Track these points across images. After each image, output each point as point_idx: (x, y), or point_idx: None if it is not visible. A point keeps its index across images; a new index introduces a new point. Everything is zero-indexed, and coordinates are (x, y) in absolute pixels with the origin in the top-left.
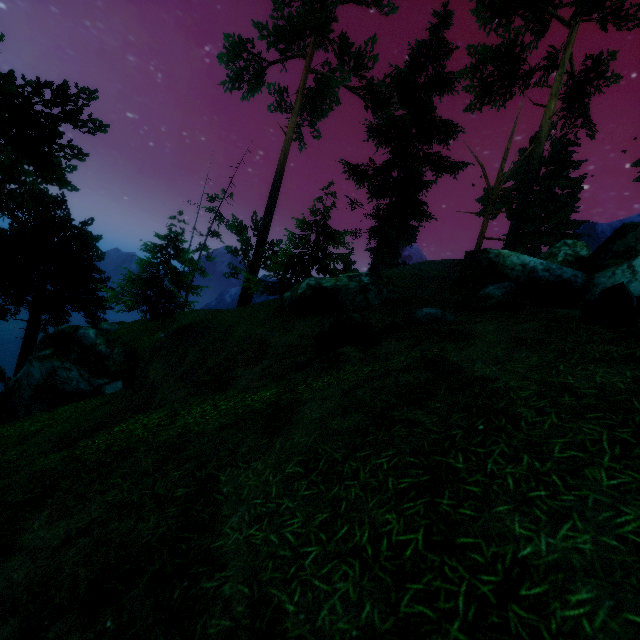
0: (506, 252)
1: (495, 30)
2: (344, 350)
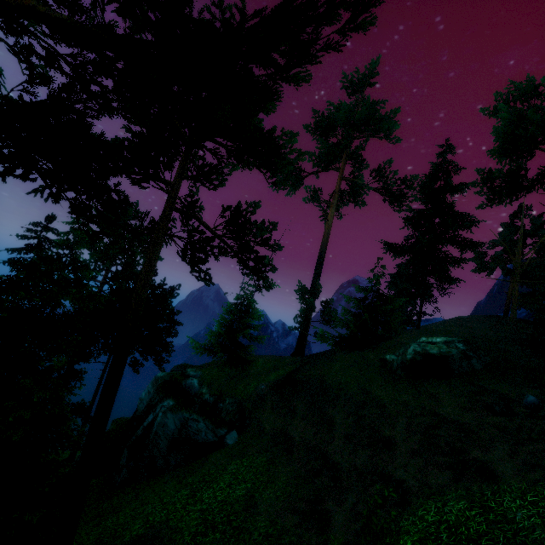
0: None
1: (509, 162)
2: None
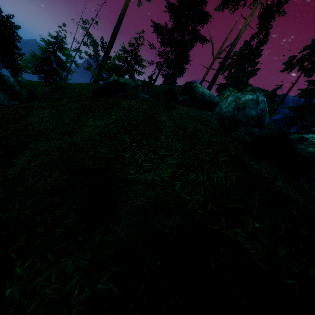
0: (199, 86)
1: None
2: (101, 98)
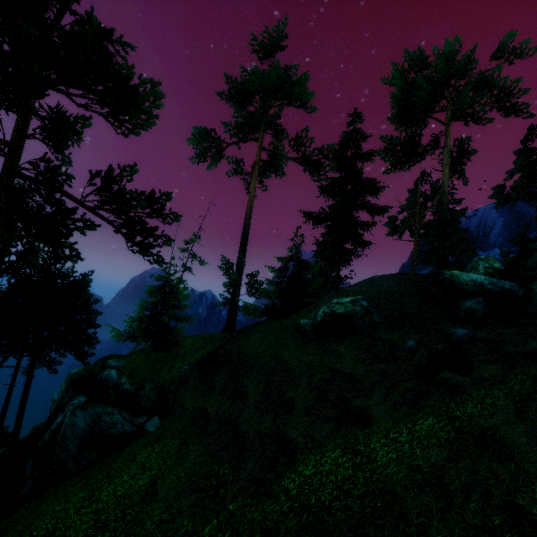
0: (456, 272)
1: (405, 129)
2: (445, 375)
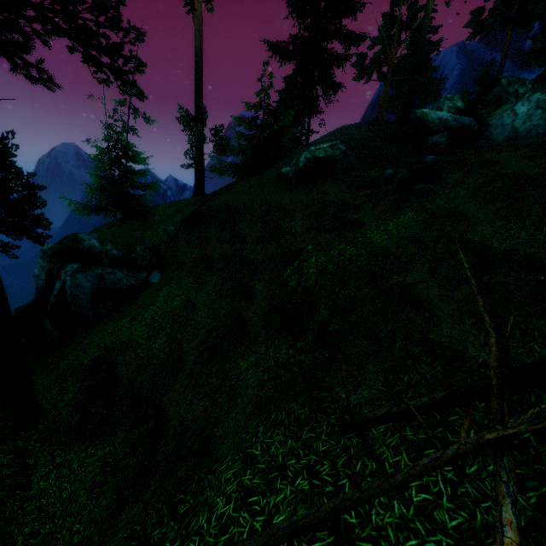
0: (427, 111)
1: None
2: (420, 187)
